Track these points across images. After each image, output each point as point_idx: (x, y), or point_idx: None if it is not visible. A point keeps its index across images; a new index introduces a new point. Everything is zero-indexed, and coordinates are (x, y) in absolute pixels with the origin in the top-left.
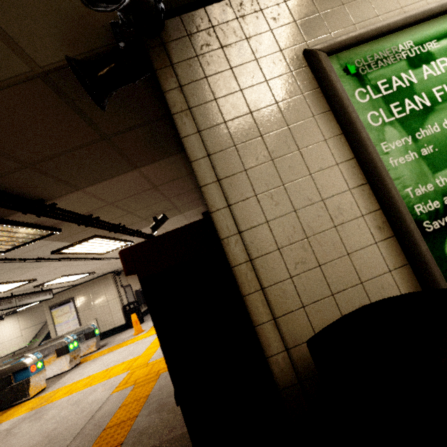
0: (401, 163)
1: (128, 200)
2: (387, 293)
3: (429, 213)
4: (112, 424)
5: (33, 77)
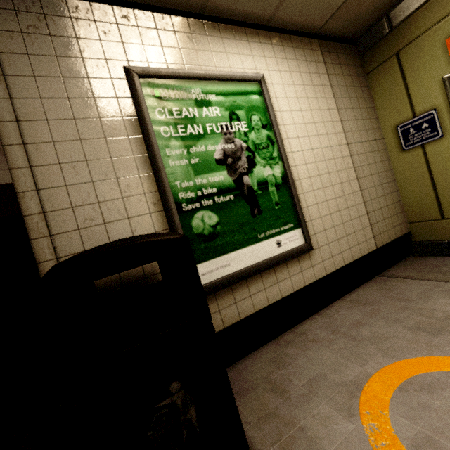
0: (177, 165)
1: None
2: None
3: (187, 199)
4: None
5: None
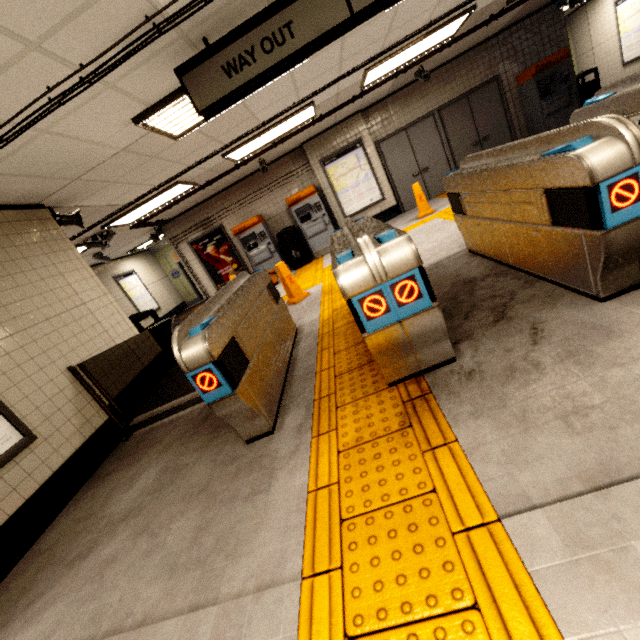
0: None
1: (482, 30)
2: None
3: None
4: None
5: None
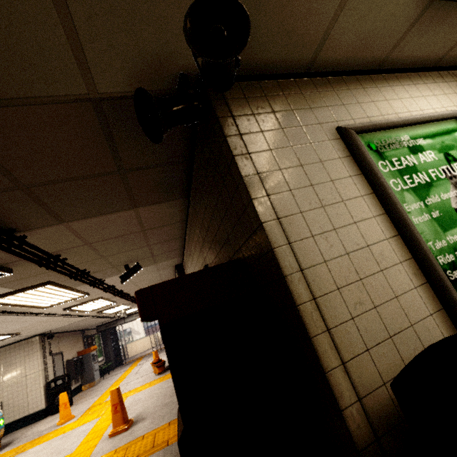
0: (421, 222)
1: (109, 241)
2: (434, 336)
3: (449, 264)
4: None
5: (85, 100)
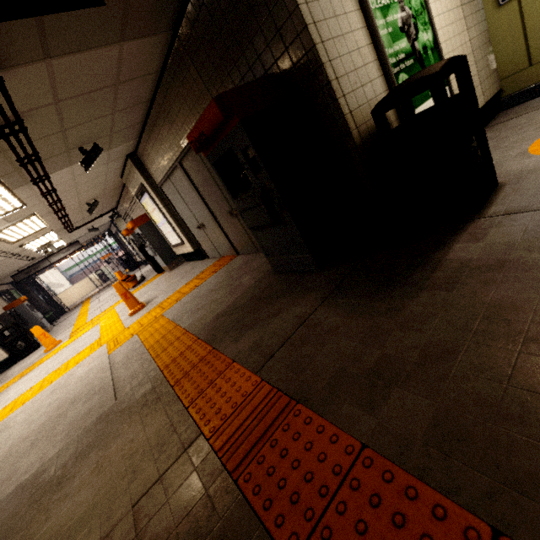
0: (383, 35)
1: (78, 100)
2: None
3: (393, 64)
4: (153, 343)
5: None
